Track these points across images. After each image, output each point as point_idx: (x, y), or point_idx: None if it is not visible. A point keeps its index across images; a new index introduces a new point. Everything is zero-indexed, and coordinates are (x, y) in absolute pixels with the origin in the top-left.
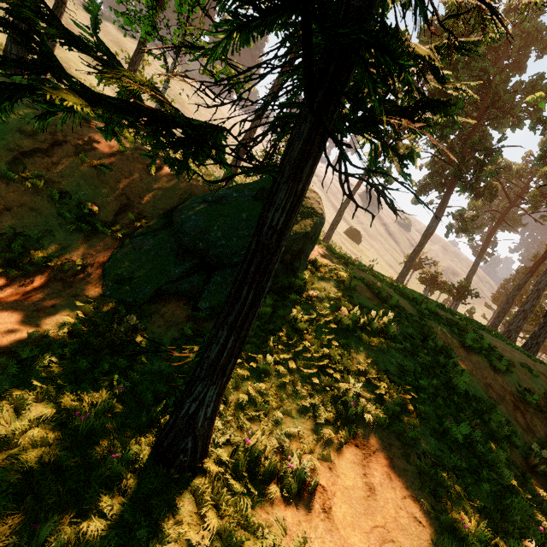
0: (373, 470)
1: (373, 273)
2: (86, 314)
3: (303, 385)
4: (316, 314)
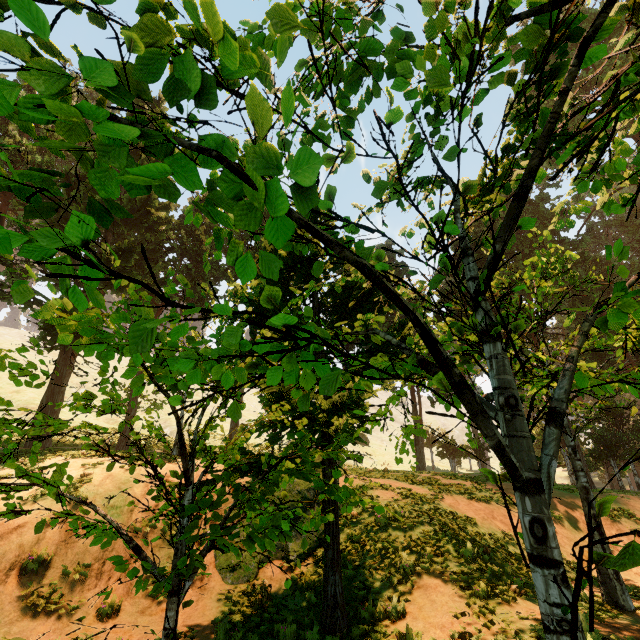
0: (431, 593)
1: (388, 475)
2: (229, 599)
3: (377, 573)
4: (363, 526)
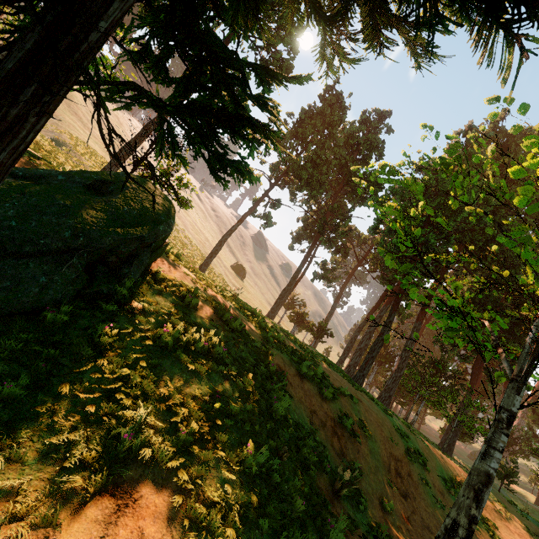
0: (120, 528)
1: (234, 300)
2: None
3: (69, 416)
4: (134, 329)
